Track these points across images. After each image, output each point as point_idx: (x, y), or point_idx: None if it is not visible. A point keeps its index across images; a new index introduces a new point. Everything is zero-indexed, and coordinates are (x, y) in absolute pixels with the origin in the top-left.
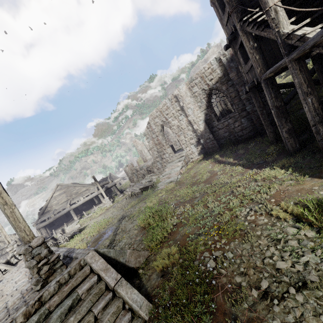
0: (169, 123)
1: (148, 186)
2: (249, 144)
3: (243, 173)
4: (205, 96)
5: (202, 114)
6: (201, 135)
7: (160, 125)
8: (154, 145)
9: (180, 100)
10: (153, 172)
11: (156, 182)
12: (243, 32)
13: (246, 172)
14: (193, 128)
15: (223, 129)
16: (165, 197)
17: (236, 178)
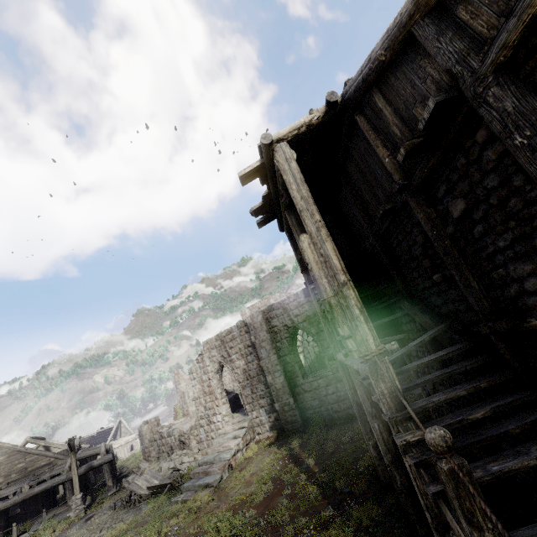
0: (232, 362)
1: (165, 485)
2: (345, 433)
3: (315, 509)
4: (287, 335)
5: (282, 361)
6: (277, 395)
7: (217, 362)
8: (202, 394)
9: (252, 332)
10: (188, 447)
11: (186, 475)
12: (314, 295)
13: (320, 508)
14: (266, 379)
15: (310, 393)
16: (180, 529)
17: (300, 523)
